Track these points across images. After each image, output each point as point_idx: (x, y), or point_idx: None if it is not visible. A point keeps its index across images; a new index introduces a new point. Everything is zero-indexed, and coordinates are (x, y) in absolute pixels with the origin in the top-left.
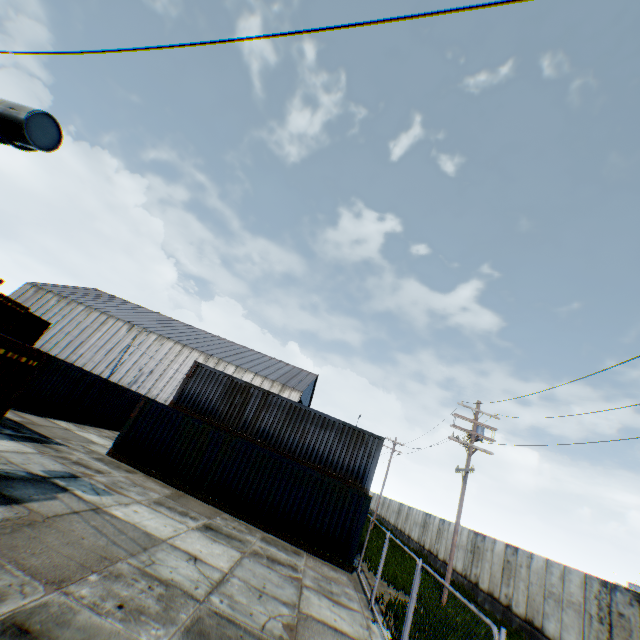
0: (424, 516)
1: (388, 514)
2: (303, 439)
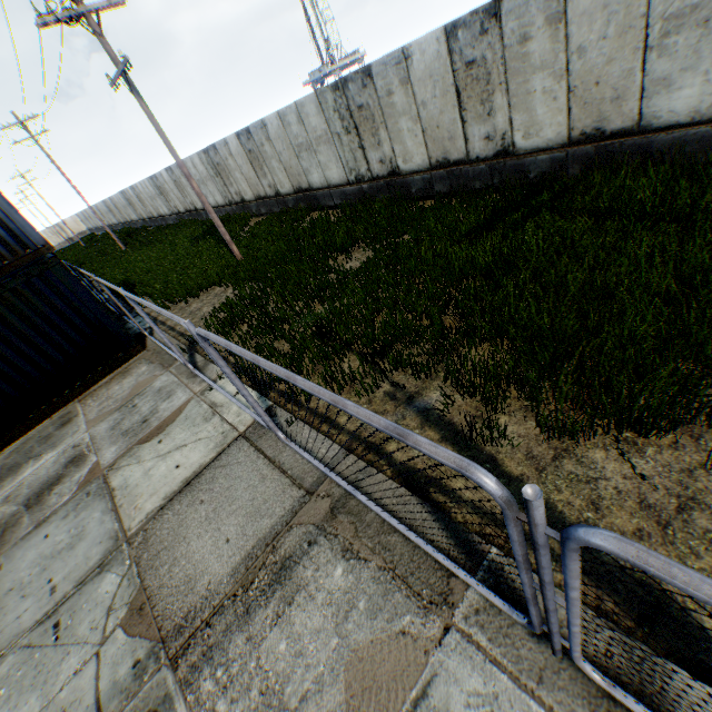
0: (153, 184)
1: (126, 215)
2: None
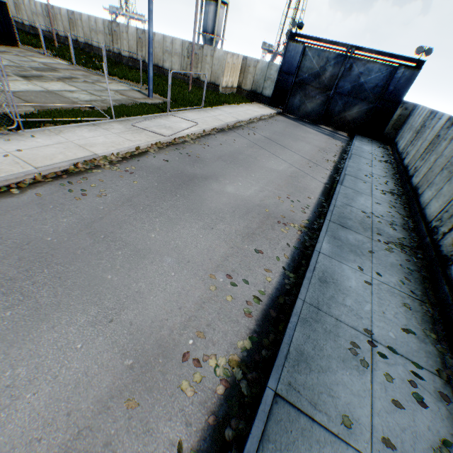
0: None
1: None
2: None
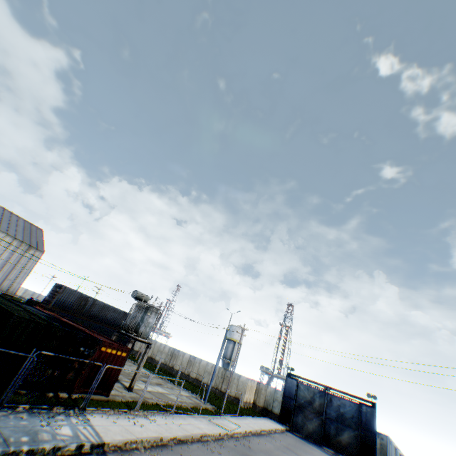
0: None
1: None
2: (106, 317)
